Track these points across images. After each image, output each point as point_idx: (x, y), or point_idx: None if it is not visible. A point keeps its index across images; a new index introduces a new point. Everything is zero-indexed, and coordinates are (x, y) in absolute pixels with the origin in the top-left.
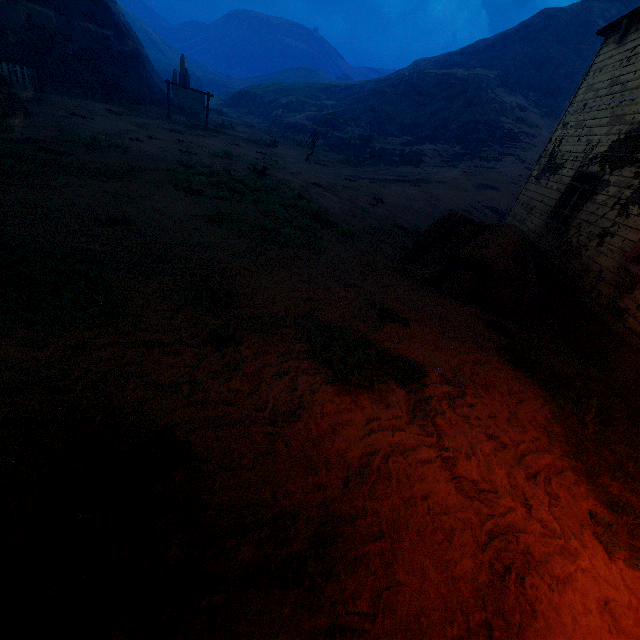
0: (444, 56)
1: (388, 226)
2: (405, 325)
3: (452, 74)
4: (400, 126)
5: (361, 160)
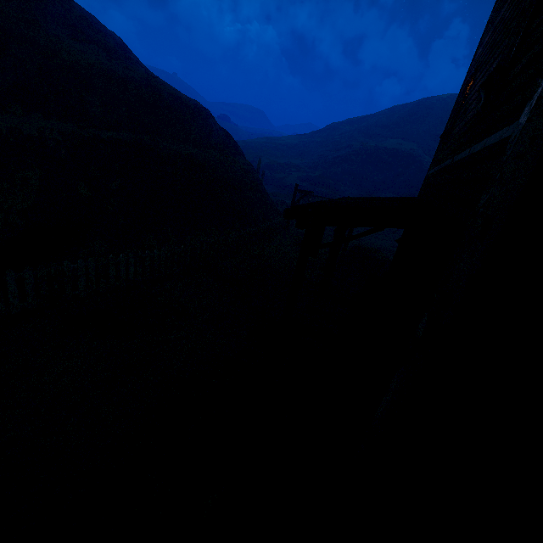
0: (362, 127)
1: None
2: None
3: (398, 149)
4: (373, 183)
5: None
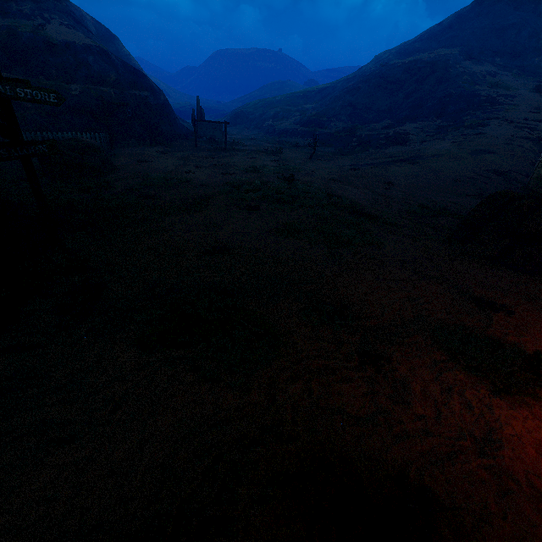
0: (404, 46)
1: (416, 208)
2: (509, 313)
3: (418, 60)
4: (377, 113)
5: (350, 148)
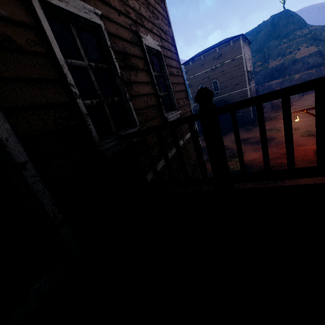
0: None
1: None
2: None
3: None
4: None
5: None
